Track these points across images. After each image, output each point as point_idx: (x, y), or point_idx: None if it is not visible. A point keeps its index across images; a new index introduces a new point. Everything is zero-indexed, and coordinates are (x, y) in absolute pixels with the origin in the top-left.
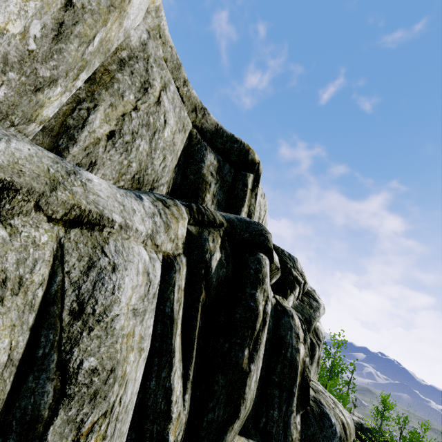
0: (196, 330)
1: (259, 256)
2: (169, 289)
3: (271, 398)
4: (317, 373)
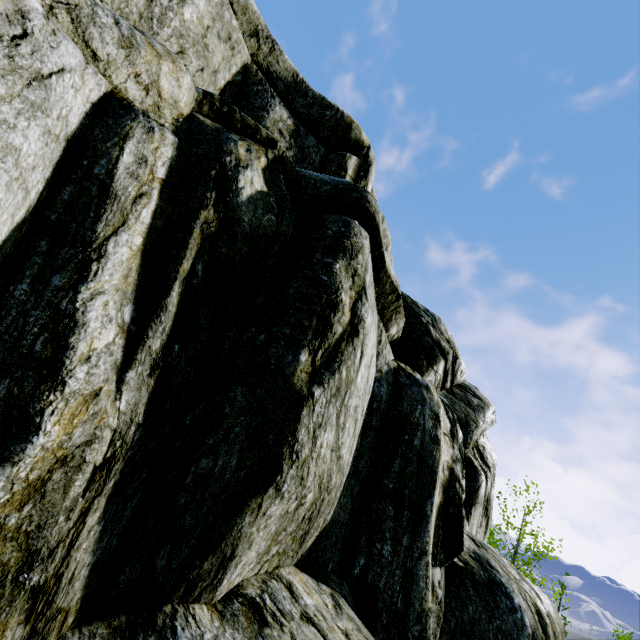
0: (181, 265)
1: (347, 218)
2: (112, 139)
3: (379, 520)
4: (486, 535)
